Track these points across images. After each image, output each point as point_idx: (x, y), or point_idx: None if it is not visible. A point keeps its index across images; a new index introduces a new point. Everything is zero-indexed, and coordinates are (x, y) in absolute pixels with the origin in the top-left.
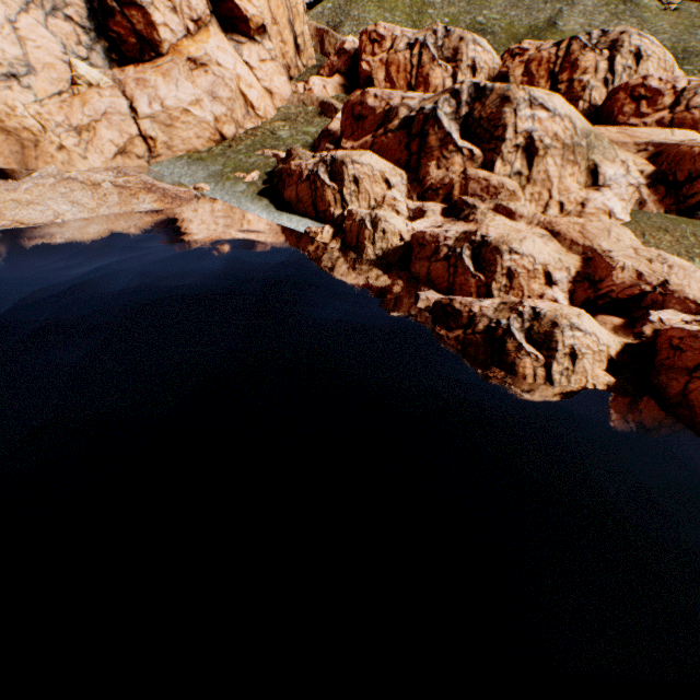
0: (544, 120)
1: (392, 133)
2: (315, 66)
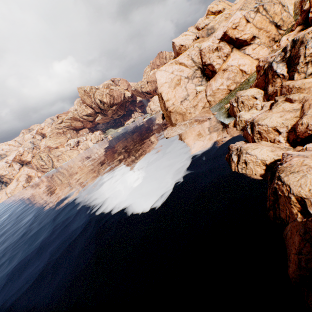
0: None
1: (261, 77)
2: (293, 24)
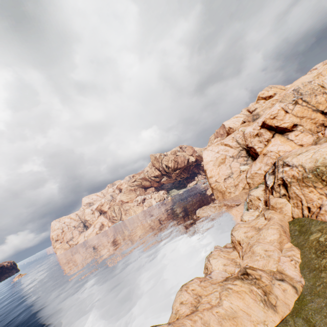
0: (287, 171)
1: None
2: None
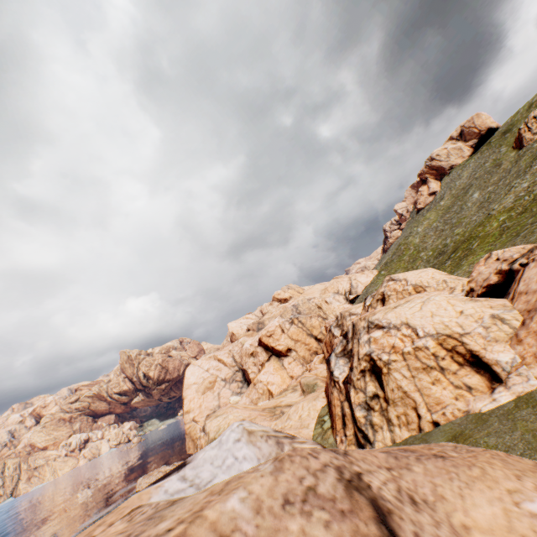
0: (202, 437)
1: None
2: None
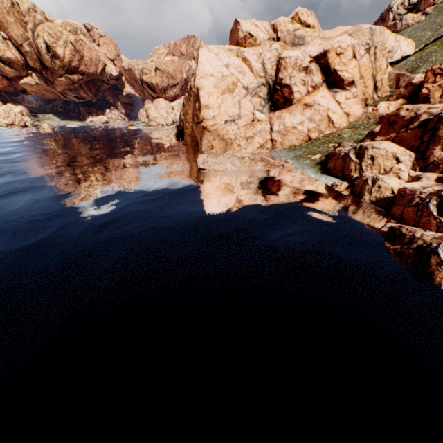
0: None
1: (410, 130)
2: (387, 95)
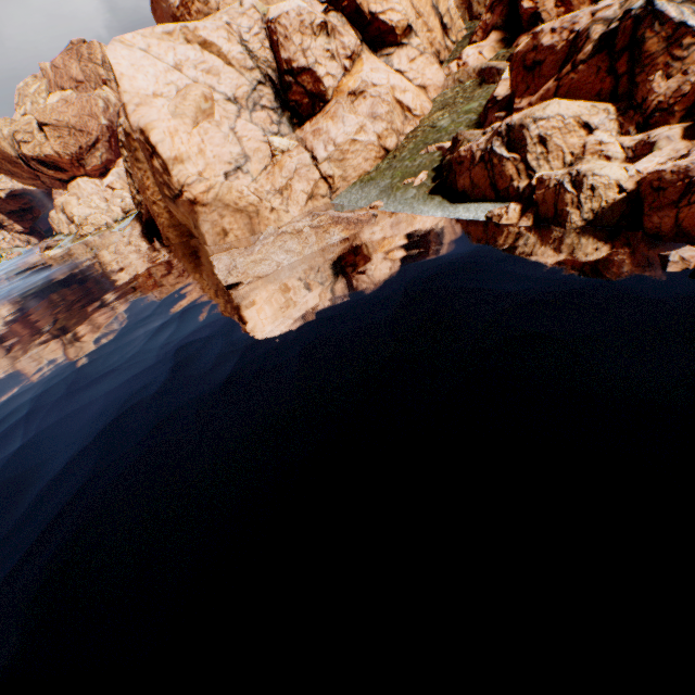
0: None
1: (583, 65)
2: (465, 36)
